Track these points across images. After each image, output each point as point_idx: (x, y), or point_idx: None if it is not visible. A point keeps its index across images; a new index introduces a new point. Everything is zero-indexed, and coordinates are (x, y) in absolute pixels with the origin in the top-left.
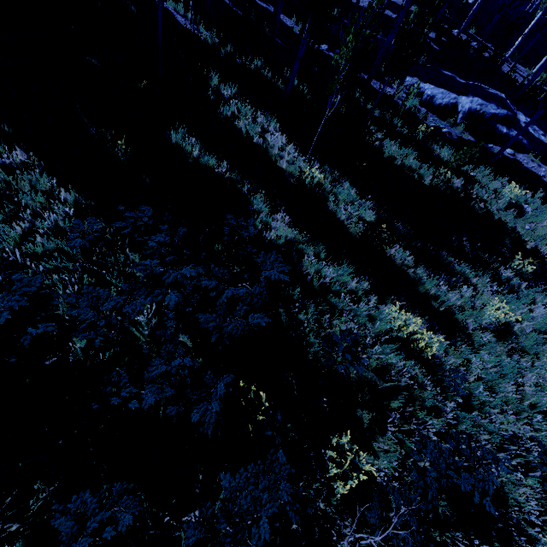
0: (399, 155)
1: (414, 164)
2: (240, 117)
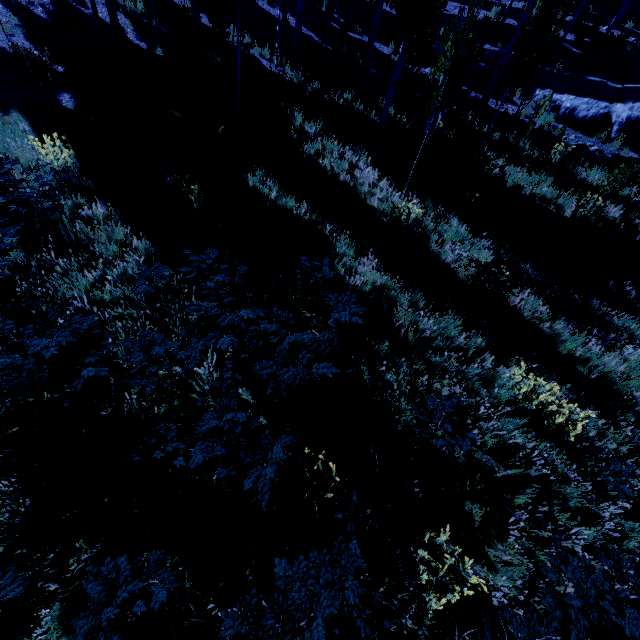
0: (527, 184)
1: (548, 193)
2: (325, 154)
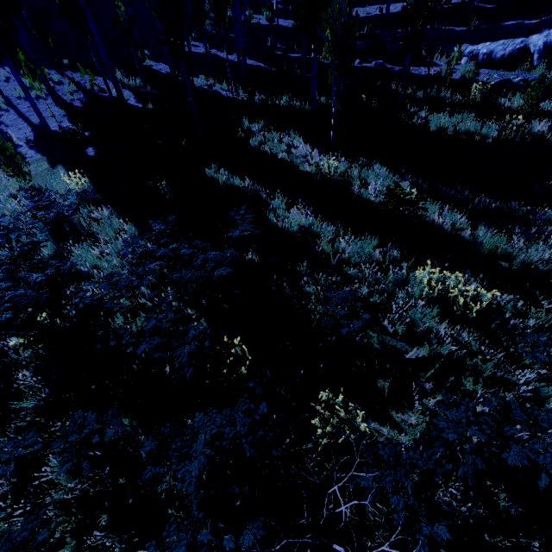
0: (450, 124)
1: (471, 126)
2: (266, 143)
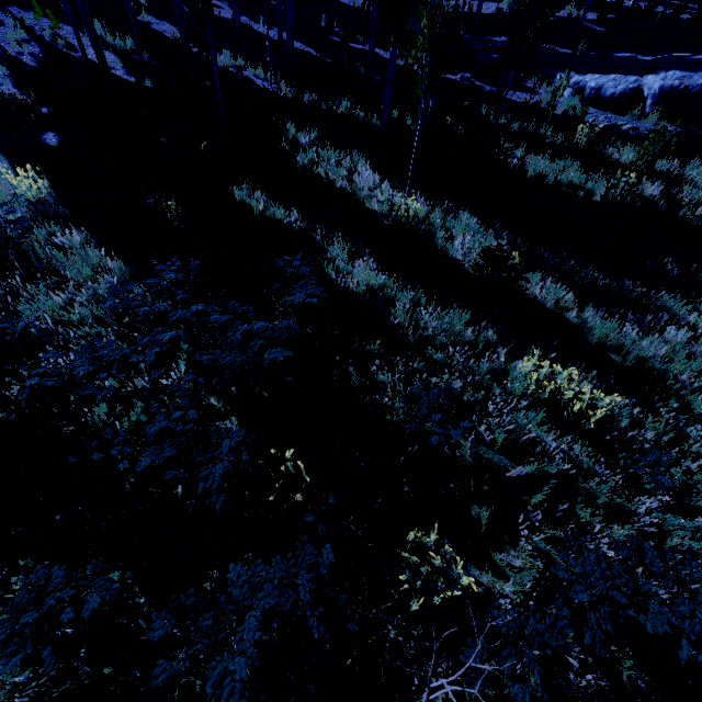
0: (551, 171)
1: (575, 178)
2: (320, 163)
